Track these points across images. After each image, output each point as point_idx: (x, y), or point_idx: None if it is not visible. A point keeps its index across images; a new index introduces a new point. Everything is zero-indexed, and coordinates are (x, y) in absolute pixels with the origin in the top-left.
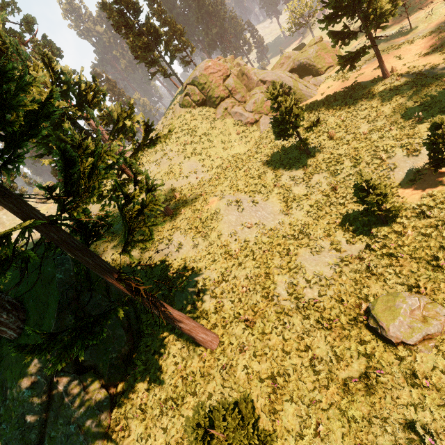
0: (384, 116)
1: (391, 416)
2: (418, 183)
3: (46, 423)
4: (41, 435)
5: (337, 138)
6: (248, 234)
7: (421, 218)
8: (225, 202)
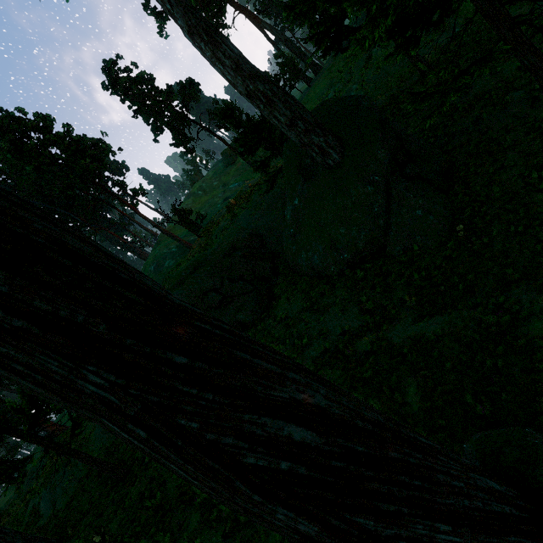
0: None
1: None
2: None
3: (390, 214)
4: (386, 223)
5: None
6: None
7: None
8: None
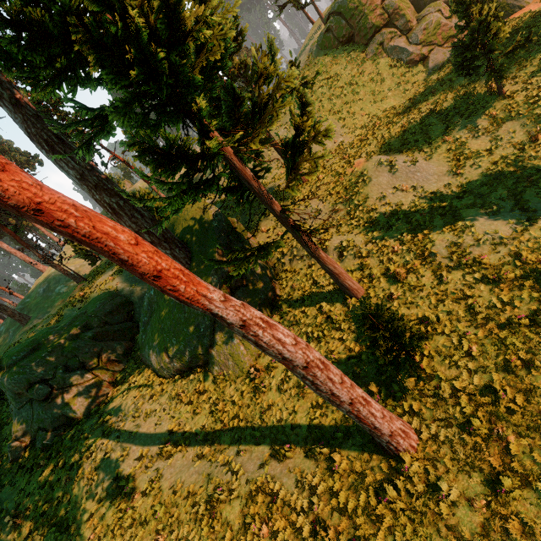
0: None
1: None
2: None
3: (214, 335)
4: (211, 343)
5: None
6: (401, 198)
7: None
8: (375, 163)
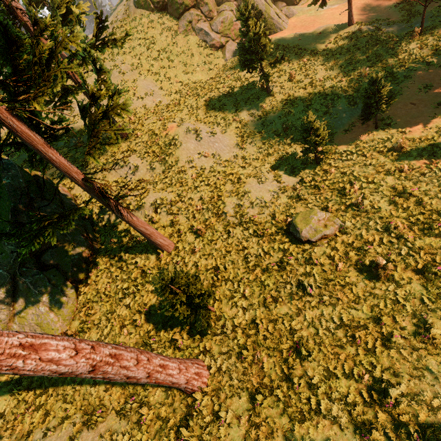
0: (339, 66)
1: (291, 281)
2: (350, 133)
3: (14, 307)
4: (10, 316)
5: (296, 80)
6: (205, 163)
7: (343, 161)
8: (184, 129)
